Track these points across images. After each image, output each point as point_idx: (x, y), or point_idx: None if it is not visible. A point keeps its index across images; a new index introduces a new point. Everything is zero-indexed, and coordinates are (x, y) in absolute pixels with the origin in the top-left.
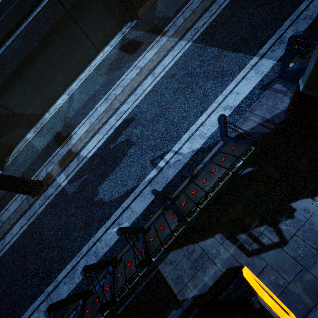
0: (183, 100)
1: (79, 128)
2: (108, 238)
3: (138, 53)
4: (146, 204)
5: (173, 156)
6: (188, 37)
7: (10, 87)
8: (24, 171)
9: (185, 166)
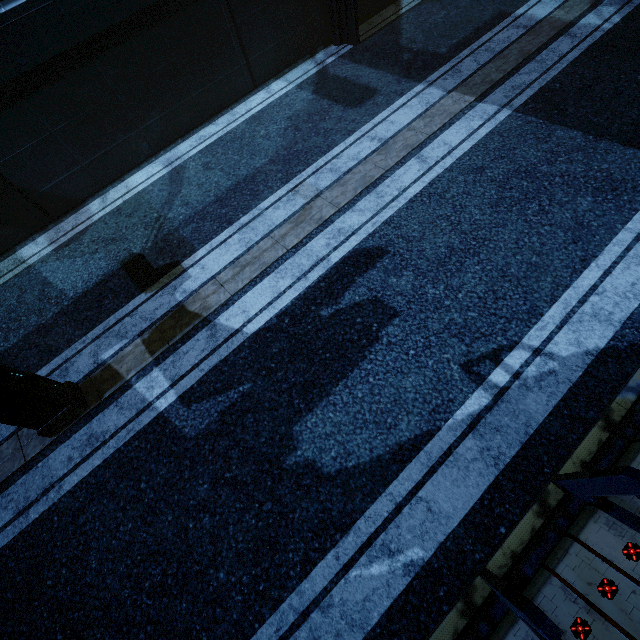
0: (523, 226)
1: (209, 253)
2: (355, 600)
3: (371, 109)
4: (475, 493)
5: (530, 359)
6: (499, 99)
7: (13, 107)
8: (6, 348)
9: (576, 390)
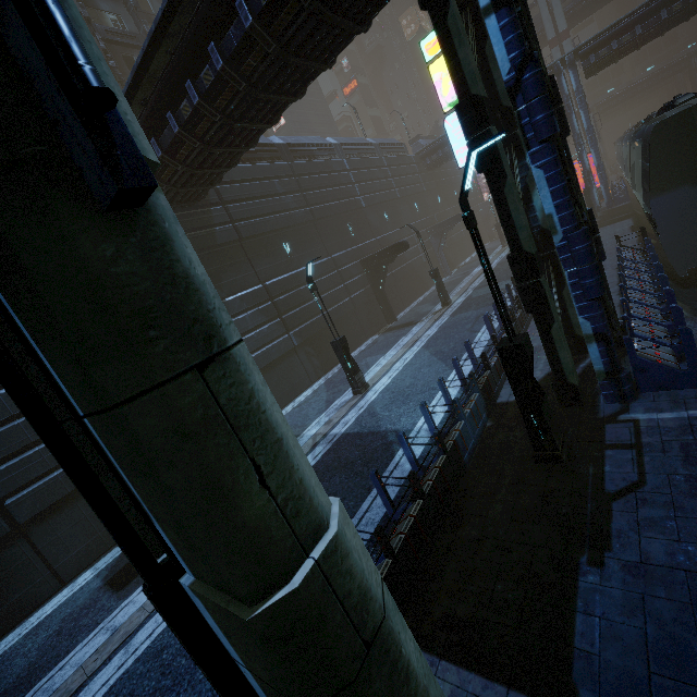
0: None
1: None
2: None
3: (130, 589)
4: None
5: None
6: None
7: None
8: None
9: None
